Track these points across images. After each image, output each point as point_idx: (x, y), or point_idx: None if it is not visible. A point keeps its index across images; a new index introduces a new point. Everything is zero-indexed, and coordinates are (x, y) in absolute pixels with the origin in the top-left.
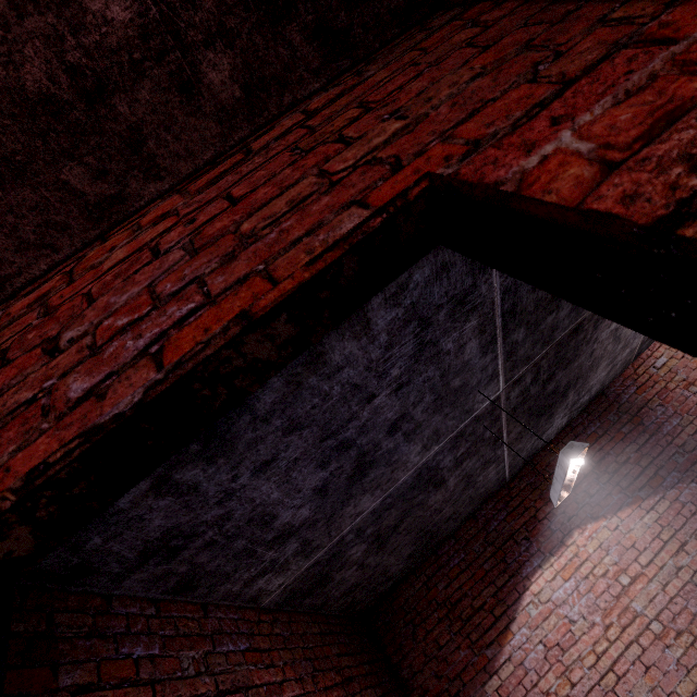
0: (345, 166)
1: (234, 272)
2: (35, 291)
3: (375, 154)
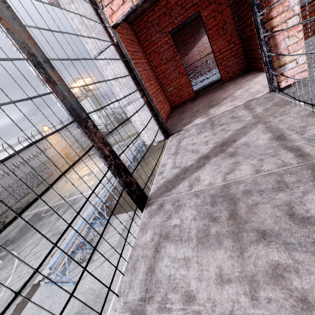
0: (195, 2)
1: (185, 14)
2: (162, 2)
3: (197, 2)
